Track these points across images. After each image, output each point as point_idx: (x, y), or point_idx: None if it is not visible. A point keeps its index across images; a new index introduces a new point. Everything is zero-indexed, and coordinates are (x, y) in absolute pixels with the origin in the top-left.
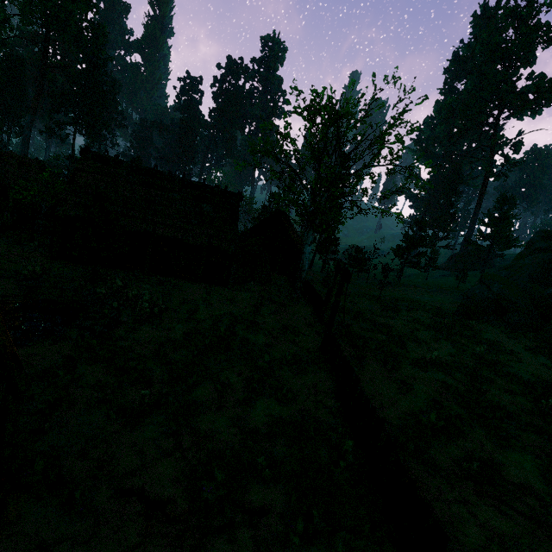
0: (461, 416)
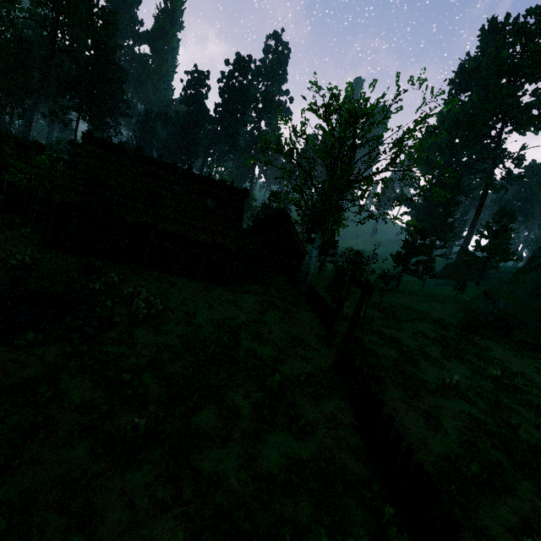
0: (501, 463)
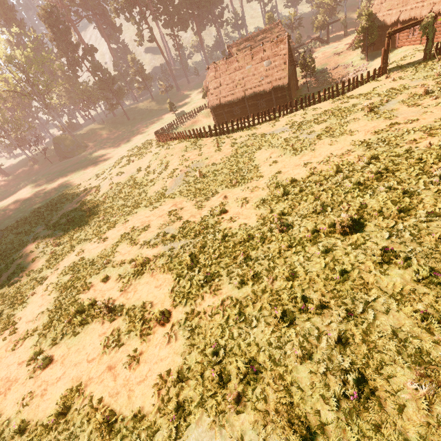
0: (369, 94)
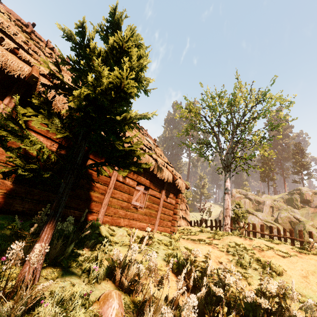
0: None
